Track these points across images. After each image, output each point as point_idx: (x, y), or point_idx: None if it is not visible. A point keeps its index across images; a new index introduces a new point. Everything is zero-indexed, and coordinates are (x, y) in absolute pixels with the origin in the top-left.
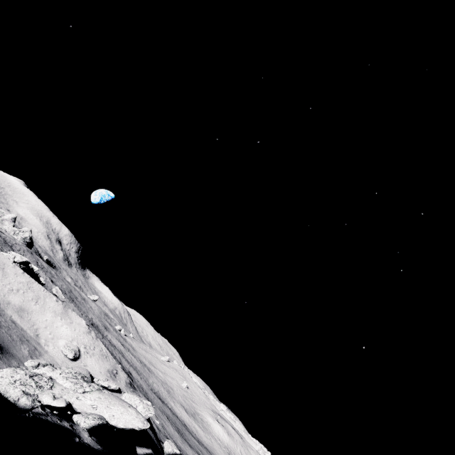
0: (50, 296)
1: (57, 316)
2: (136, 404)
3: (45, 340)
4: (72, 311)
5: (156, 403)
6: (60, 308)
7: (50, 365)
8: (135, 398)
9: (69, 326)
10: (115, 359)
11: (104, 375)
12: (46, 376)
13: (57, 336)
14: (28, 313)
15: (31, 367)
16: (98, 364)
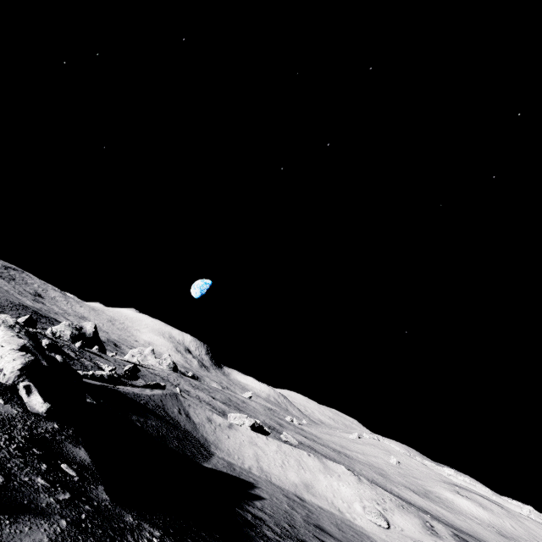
0: (301, 453)
1: (325, 474)
2: None
3: (348, 513)
4: (325, 459)
5: None
6: (318, 463)
7: None
8: None
9: (342, 482)
10: None
11: (426, 535)
12: None
13: (348, 502)
14: (312, 487)
15: None
16: (407, 521)
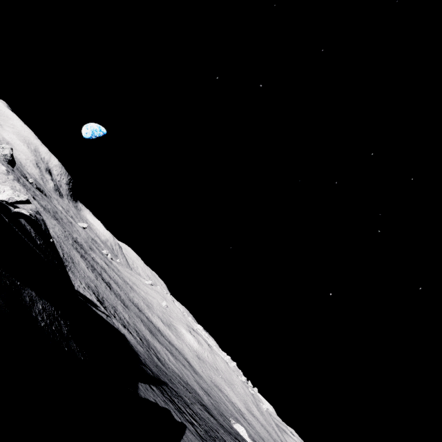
0: None
1: None
2: (5, 190)
3: None
4: None
5: (132, 309)
6: None
7: None
8: (6, 186)
9: None
10: (95, 270)
11: None
12: None
13: None
14: None
15: None
16: None
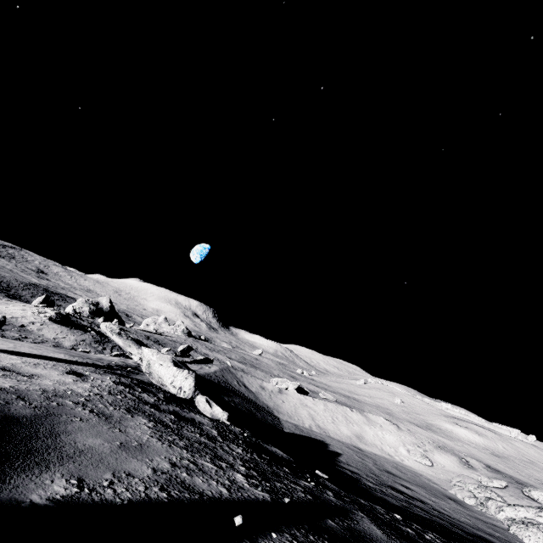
0: (345, 409)
1: (369, 425)
2: None
3: (396, 456)
4: (366, 413)
5: None
6: (361, 417)
7: (490, 499)
8: None
9: (384, 431)
10: None
11: (464, 469)
12: (533, 521)
13: (394, 447)
14: (362, 437)
15: (474, 504)
16: (446, 459)
